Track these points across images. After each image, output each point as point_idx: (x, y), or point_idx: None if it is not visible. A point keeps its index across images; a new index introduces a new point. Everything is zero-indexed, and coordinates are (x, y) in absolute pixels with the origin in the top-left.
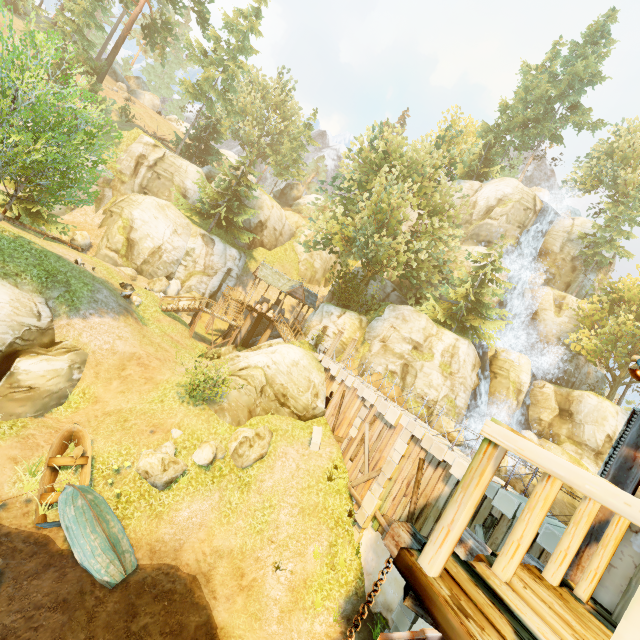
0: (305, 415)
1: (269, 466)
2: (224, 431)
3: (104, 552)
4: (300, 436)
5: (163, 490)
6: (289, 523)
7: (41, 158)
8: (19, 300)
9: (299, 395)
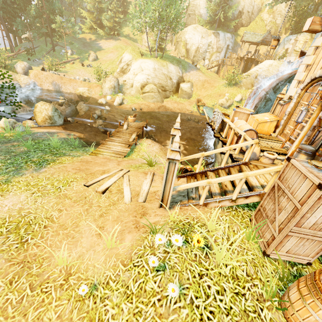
0: None
1: None
2: (243, 92)
3: None
4: None
5: (227, 109)
6: None
7: (173, 16)
8: (175, 68)
9: None
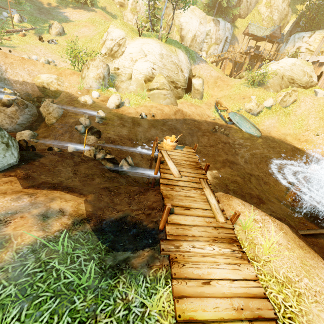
0: (307, 86)
1: (297, 105)
2: (272, 95)
3: (252, 127)
4: (309, 93)
5: (256, 116)
6: (315, 123)
7: None
8: (184, 57)
9: (301, 78)
